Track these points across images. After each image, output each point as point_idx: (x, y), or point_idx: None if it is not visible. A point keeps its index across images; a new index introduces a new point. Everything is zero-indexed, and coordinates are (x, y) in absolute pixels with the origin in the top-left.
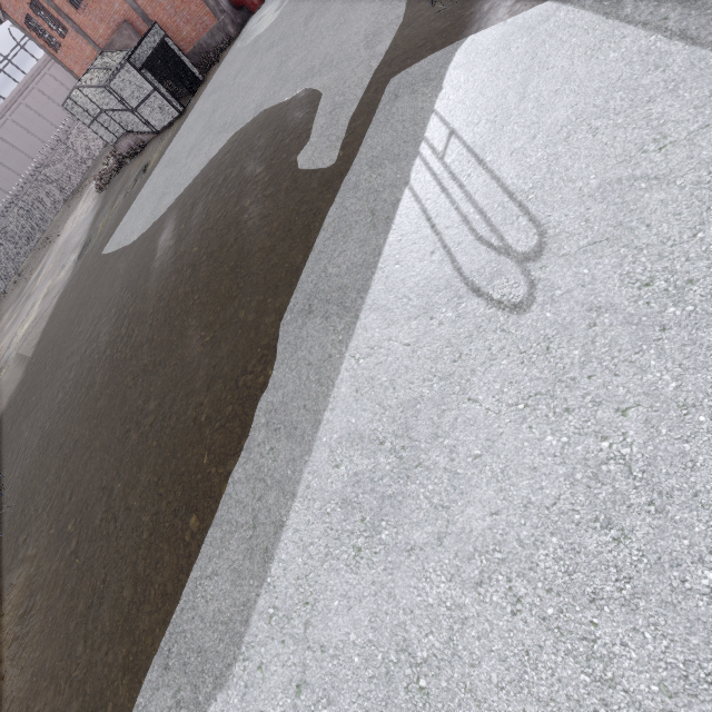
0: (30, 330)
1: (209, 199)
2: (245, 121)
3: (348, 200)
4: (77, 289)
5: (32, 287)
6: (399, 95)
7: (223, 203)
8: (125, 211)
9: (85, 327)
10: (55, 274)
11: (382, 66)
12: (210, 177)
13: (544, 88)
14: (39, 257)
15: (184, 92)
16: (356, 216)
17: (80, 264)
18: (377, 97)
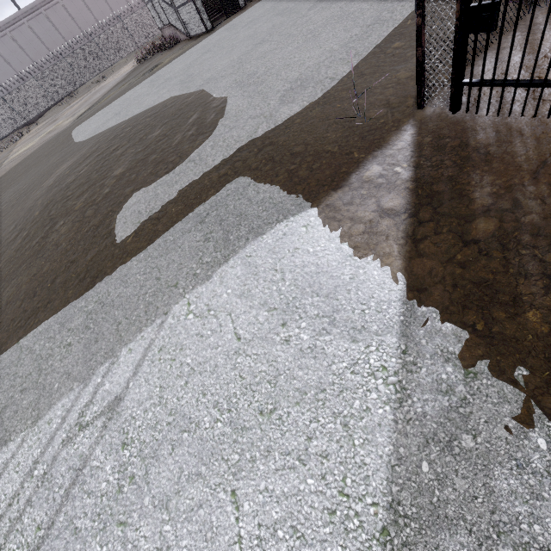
0: (16, 158)
1: (92, 162)
2: (190, 88)
3: (42, 339)
4: (43, 150)
5: (62, 114)
6: (205, 220)
7: (85, 179)
8: (111, 101)
9: (1, 198)
10: (68, 116)
11: (259, 141)
12: (123, 132)
13: (183, 544)
14: (88, 89)
15: (228, 9)
16: (6, 386)
17: (72, 124)
18: (212, 189)
